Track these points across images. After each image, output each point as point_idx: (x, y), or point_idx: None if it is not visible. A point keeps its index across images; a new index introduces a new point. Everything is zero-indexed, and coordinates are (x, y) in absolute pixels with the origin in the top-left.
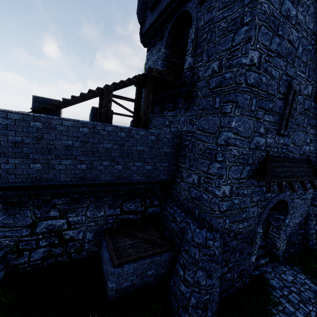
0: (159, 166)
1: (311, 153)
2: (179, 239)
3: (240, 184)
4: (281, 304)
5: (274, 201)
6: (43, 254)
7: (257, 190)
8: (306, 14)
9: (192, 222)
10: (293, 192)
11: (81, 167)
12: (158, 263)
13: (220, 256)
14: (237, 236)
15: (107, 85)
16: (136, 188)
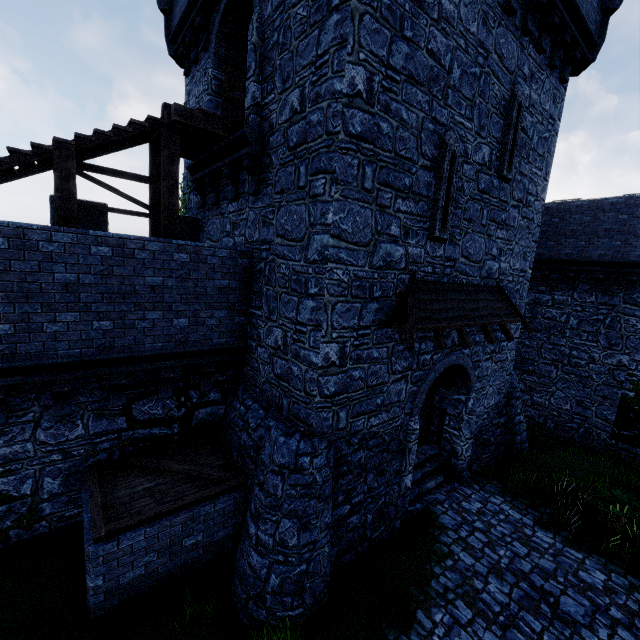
0: (206, 317)
1: (504, 275)
2: (254, 463)
3: (362, 339)
4: (452, 556)
5: (439, 368)
6: None
7: (400, 349)
8: (461, 2)
9: (276, 425)
10: (478, 350)
11: None
12: (210, 518)
13: (328, 484)
14: (369, 442)
15: (56, 139)
16: (159, 370)
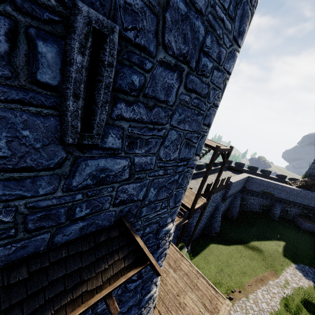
0: None
1: None
2: None
3: None
4: None
5: None
6: (282, 214)
7: None
8: None
9: None
10: None
11: (301, 200)
12: (314, 227)
13: None
14: None
15: (312, 183)
16: (309, 207)
